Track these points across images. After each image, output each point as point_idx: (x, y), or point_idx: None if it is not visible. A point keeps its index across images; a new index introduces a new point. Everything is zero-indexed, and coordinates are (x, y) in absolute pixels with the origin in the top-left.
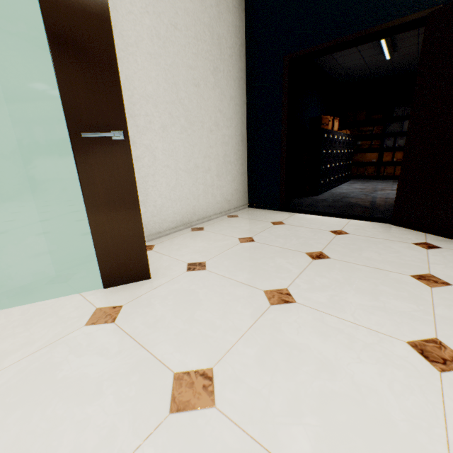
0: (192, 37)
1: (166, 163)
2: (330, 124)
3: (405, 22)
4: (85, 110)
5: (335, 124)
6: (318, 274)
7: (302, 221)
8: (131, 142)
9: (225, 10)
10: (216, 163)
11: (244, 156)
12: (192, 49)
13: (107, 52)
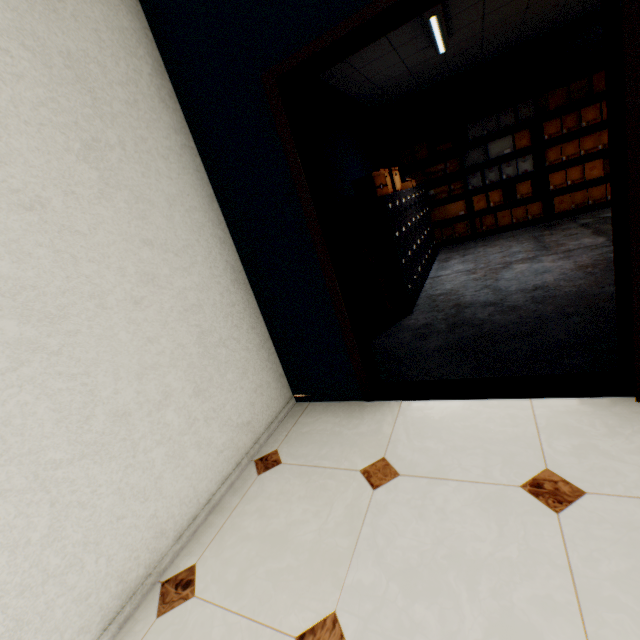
0: None
1: None
2: (388, 181)
3: None
4: None
5: (395, 179)
6: None
7: (430, 441)
8: None
9: None
10: (182, 367)
11: (252, 309)
12: None
13: None
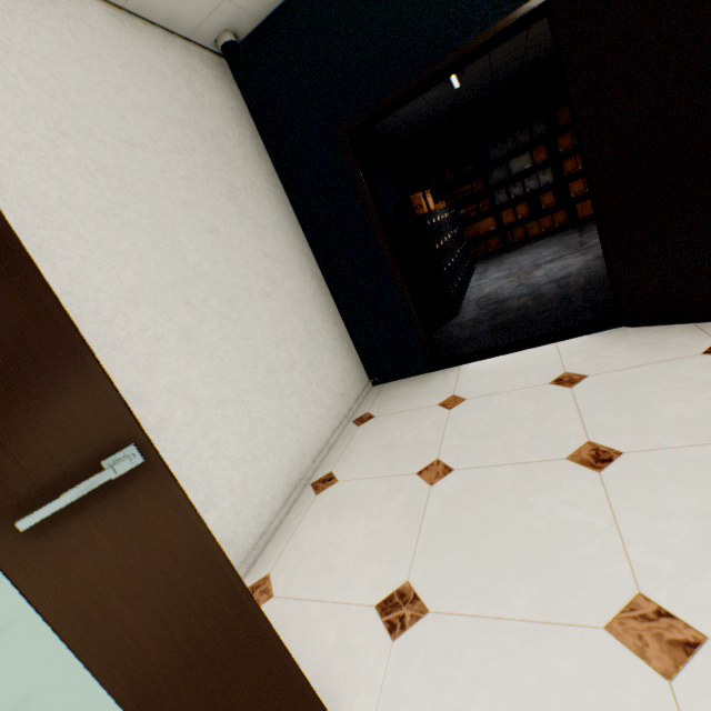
0: (169, 150)
1: (219, 397)
2: (422, 203)
3: (517, 20)
4: (3, 450)
5: (428, 200)
6: (649, 511)
7: (486, 379)
8: (134, 399)
9: (205, 89)
10: (298, 344)
11: (333, 309)
12: (178, 171)
13: (7, 274)
